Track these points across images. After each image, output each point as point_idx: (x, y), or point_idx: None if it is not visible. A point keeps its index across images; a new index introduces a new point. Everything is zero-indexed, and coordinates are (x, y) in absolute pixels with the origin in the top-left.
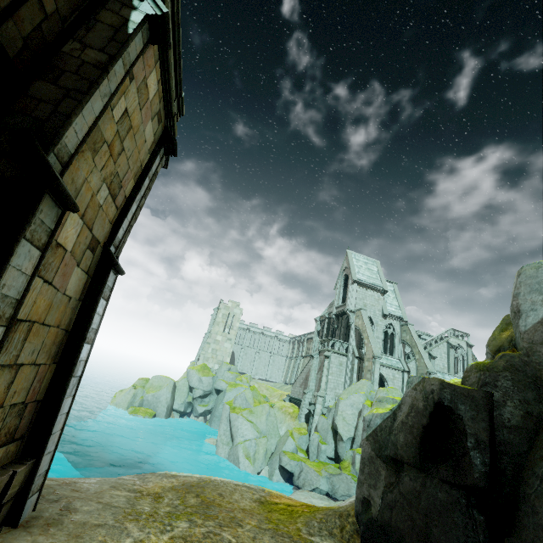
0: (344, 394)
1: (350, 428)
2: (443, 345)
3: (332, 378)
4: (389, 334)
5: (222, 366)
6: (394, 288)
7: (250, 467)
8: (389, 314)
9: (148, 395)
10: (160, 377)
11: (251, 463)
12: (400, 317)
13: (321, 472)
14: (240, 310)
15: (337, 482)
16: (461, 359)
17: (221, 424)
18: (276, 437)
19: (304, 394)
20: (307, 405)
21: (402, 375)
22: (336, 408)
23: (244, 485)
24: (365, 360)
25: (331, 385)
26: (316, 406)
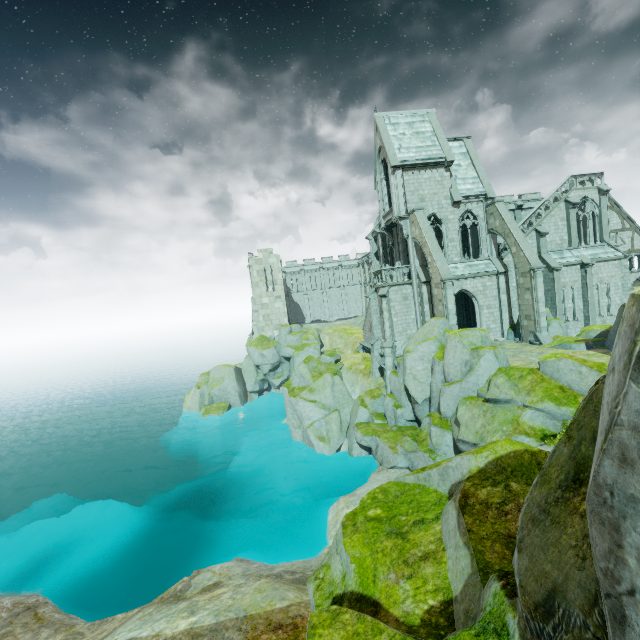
0: (411, 344)
1: (424, 388)
2: (558, 209)
3: (398, 320)
4: (469, 228)
5: (281, 332)
6: (468, 148)
7: (326, 448)
8: (463, 197)
9: (214, 391)
10: (218, 368)
11: (326, 444)
12: (481, 195)
13: (396, 448)
14: (276, 257)
15: (414, 460)
16: (591, 215)
17: (286, 409)
18: (349, 405)
19: (371, 346)
20: (378, 358)
21: (496, 280)
22: (404, 365)
23: (211, 627)
24: (433, 286)
25: (399, 329)
26: (385, 361)
